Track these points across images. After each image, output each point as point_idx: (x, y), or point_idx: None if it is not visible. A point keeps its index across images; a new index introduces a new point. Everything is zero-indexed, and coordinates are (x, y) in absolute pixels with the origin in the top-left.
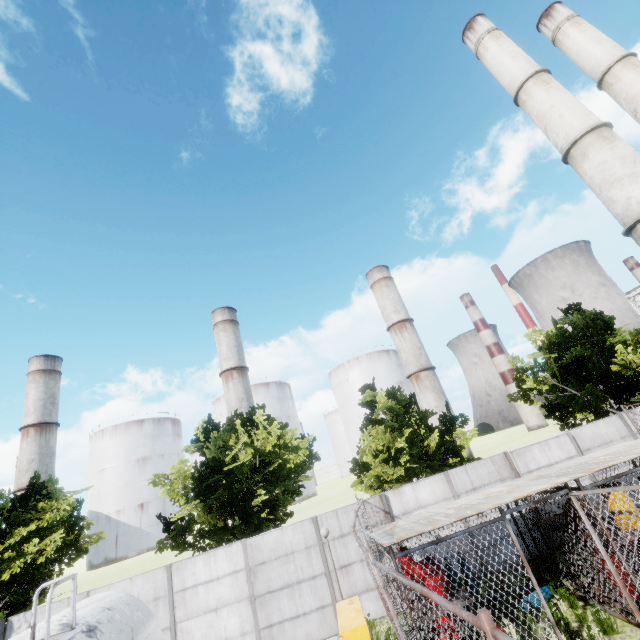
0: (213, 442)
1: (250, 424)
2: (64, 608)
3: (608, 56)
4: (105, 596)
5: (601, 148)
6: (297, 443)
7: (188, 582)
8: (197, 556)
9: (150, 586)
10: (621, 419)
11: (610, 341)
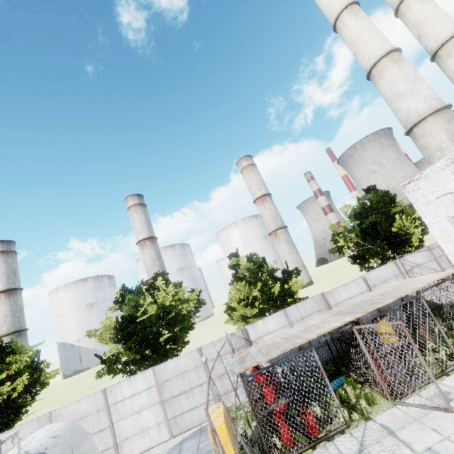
0: (127, 304)
1: (153, 288)
2: (35, 424)
3: None
4: (52, 427)
5: (392, 69)
6: (188, 296)
7: (118, 398)
8: (122, 381)
9: (93, 404)
10: (395, 264)
11: (393, 211)
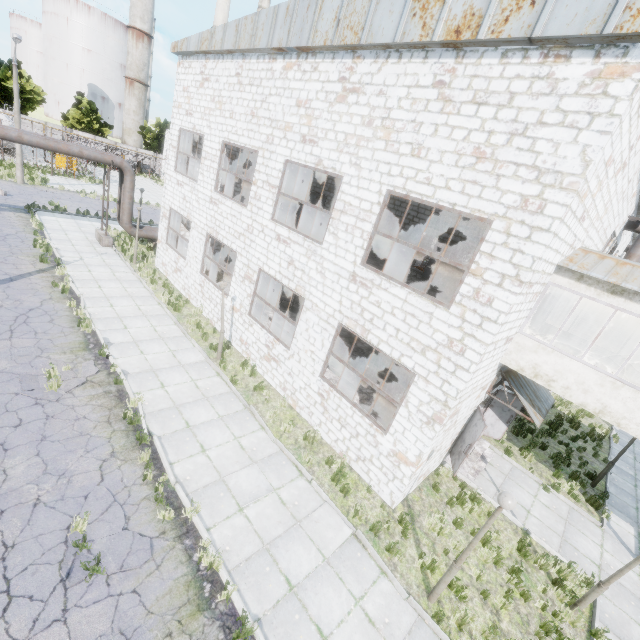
0: (2, 72)
1: (21, 75)
2: None
3: None
4: None
5: None
6: (38, 92)
7: None
8: None
9: None
10: (154, 154)
11: None
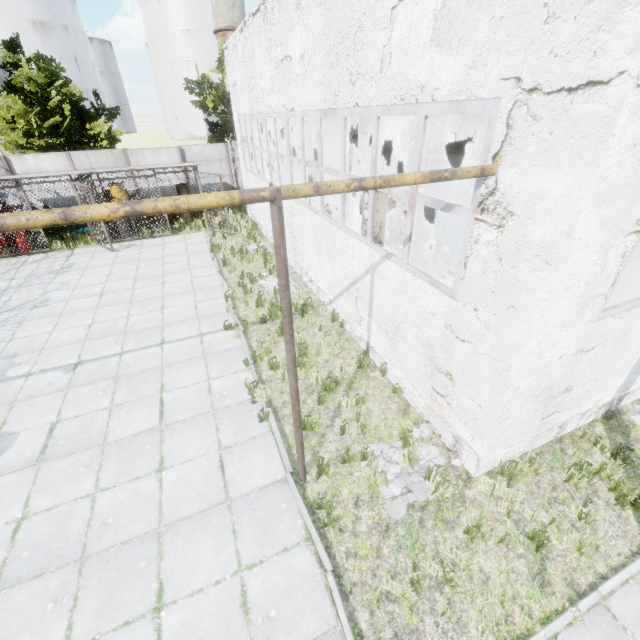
0: None
1: None
2: None
3: None
4: None
5: None
6: None
7: None
8: None
9: None
10: (226, 147)
11: None
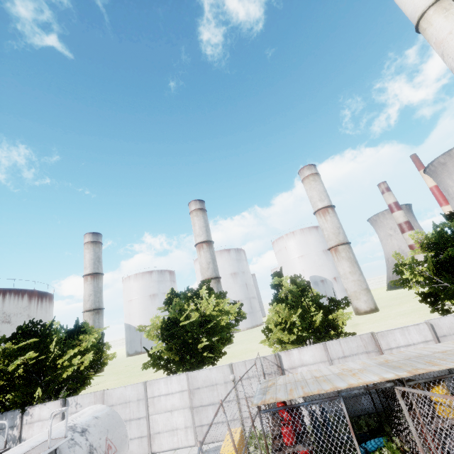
0: (173, 307)
1: (196, 296)
2: (92, 397)
3: None
4: (97, 408)
5: None
6: (229, 308)
7: (155, 393)
8: (160, 379)
9: (135, 392)
10: None
11: None
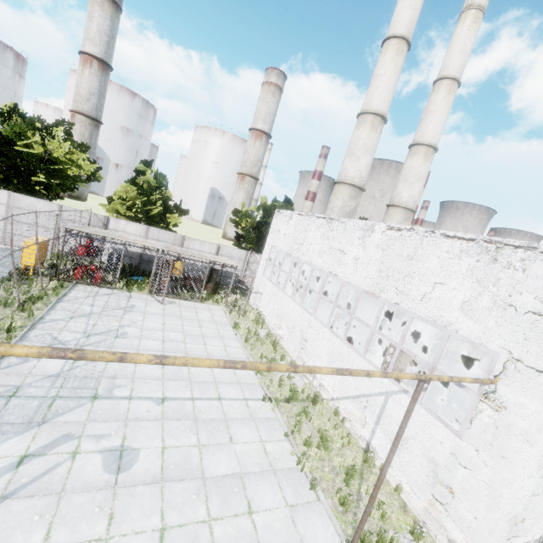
0: (11, 126)
1: (47, 132)
2: None
3: (452, 68)
4: None
5: (366, 129)
6: (85, 164)
7: None
8: None
9: None
10: (246, 253)
11: None
